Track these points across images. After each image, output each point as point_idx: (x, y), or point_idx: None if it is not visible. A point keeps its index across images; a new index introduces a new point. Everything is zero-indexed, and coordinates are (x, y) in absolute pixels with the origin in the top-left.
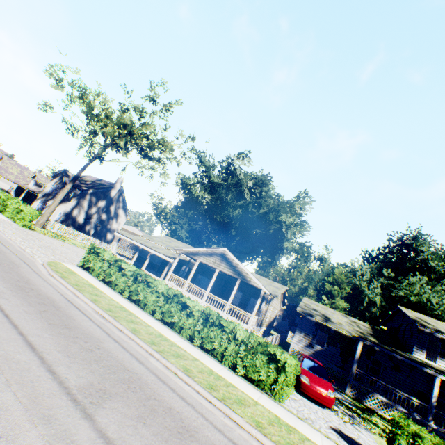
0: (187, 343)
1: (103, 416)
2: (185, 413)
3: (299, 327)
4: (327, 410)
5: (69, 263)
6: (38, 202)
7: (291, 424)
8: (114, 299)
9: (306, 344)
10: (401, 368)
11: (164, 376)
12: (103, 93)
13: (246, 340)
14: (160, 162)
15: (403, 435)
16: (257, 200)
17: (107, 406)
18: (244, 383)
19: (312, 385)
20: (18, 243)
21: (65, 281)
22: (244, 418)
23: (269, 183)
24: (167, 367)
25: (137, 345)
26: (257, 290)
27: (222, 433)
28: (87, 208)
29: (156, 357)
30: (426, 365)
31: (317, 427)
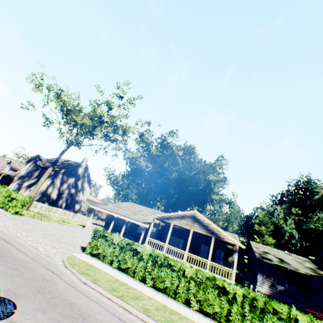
0: None
1: None
2: None
3: (259, 270)
4: None
5: (78, 253)
6: (14, 184)
7: None
8: (147, 295)
9: (270, 285)
10: None
11: None
12: (74, 93)
13: None
14: (125, 143)
15: None
16: (188, 165)
17: None
18: None
19: None
20: (27, 241)
21: (101, 288)
22: None
23: (195, 152)
24: None
25: None
26: (221, 242)
27: None
28: (60, 185)
29: None
30: None
31: None
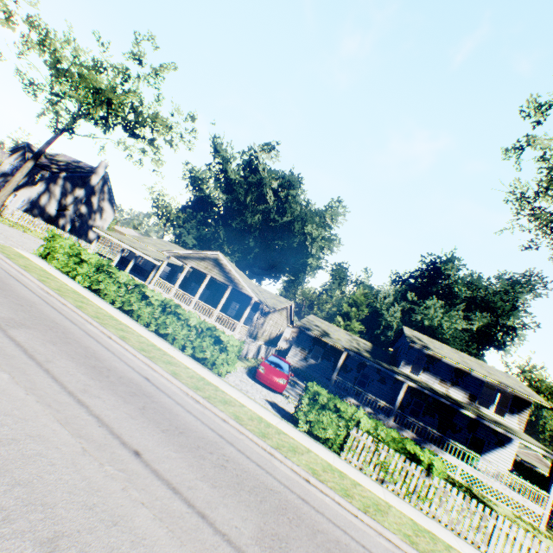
0: (142, 328)
1: (16, 332)
2: (101, 352)
3: (297, 341)
4: (277, 394)
5: (23, 250)
6: None
7: (216, 384)
8: (69, 285)
9: (302, 358)
10: (386, 380)
11: (96, 335)
12: (75, 40)
13: (199, 326)
14: (151, 144)
15: (308, 394)
16: (282, 206)
17: (22, 330)
18: (188, 359)
19: (266, 373)
20: None
21: (10, 261)
22: (162, 368)
23: (298, 186)
24: (104, 333)
25: (78, 316)
26: (255, 301)
27: (132, 368)
28: (60, 196)
29: (95, 325)
30: (401, 374)
31: (248, 395)
